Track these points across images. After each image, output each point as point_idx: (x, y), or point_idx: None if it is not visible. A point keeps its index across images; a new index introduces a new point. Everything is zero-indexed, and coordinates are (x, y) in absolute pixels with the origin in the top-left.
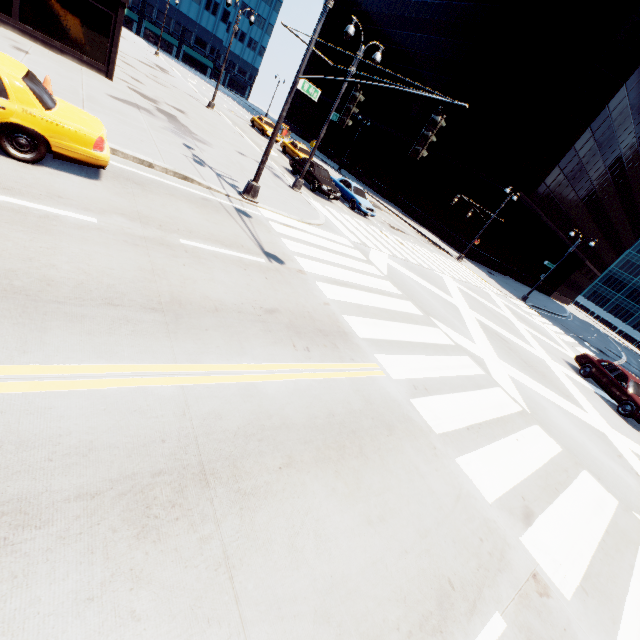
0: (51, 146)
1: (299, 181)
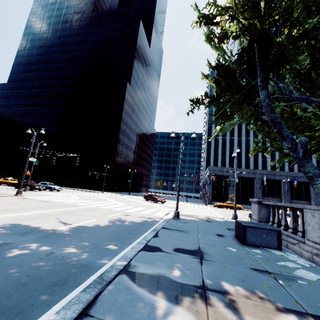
0: None
1: (27, 187)
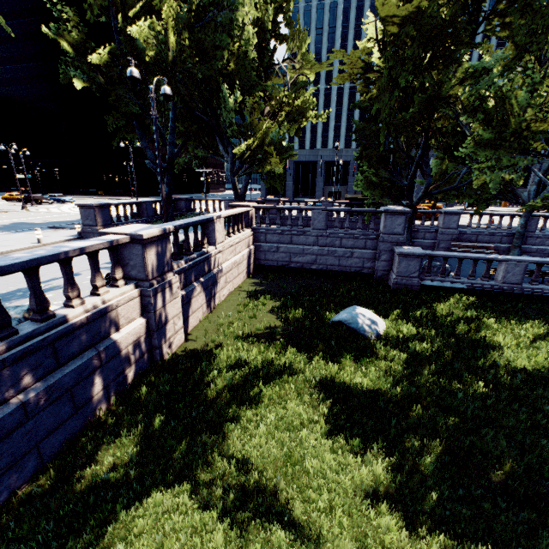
0: None
1: (33, 202)
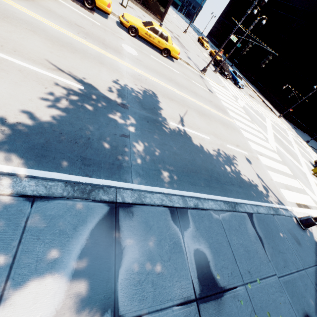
0: (170, 53)
1: (217, 69)
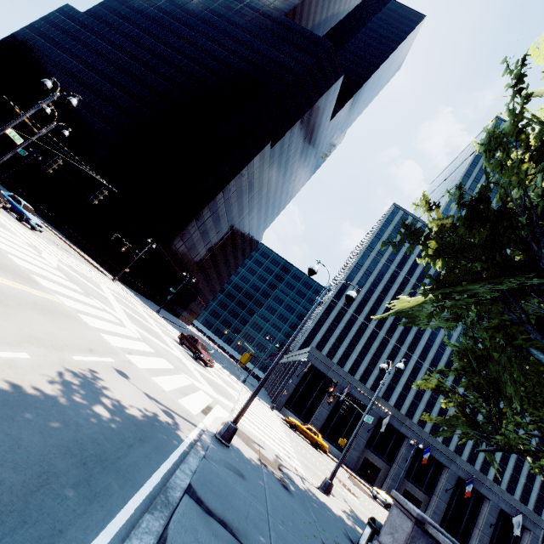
0: None
1: None
